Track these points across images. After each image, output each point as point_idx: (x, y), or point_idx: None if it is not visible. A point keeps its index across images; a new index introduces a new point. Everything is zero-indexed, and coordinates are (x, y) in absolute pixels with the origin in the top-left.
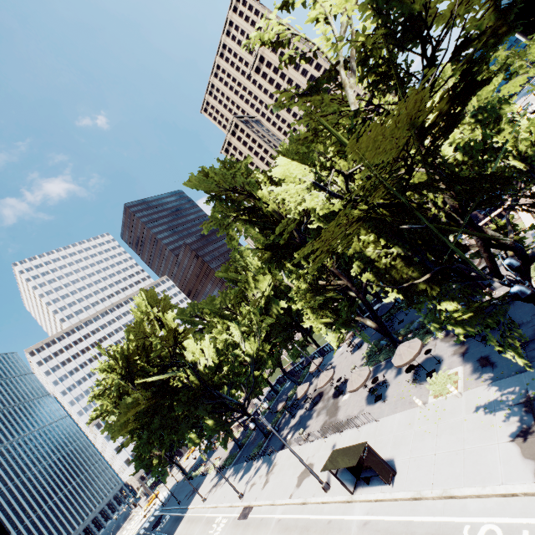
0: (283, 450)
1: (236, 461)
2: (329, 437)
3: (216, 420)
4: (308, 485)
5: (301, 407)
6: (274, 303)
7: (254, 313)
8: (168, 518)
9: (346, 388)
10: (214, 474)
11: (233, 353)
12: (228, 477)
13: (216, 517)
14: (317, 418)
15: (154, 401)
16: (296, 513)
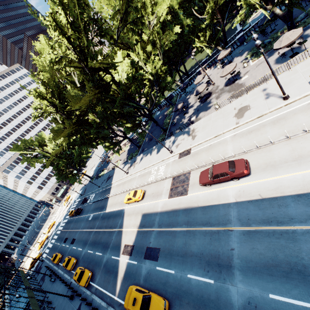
0: (196, 122)
1: (140, 152)
2: (252, 91)
3: (132, 123)
4: (255, 110)
5: (190, 107)
6: (169, 29)
7: (157, 33)
8: (94, 195)
9: (239, 76)
10: (123, 165)
11: (139, 73)
12: (142, 158)
13: (150, 170)
14: (219, 99)
15: (96, 95)
16: (254, 124)
